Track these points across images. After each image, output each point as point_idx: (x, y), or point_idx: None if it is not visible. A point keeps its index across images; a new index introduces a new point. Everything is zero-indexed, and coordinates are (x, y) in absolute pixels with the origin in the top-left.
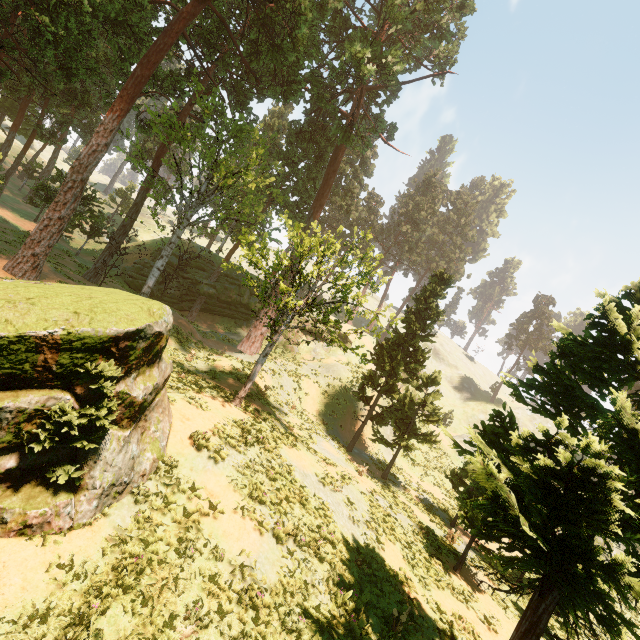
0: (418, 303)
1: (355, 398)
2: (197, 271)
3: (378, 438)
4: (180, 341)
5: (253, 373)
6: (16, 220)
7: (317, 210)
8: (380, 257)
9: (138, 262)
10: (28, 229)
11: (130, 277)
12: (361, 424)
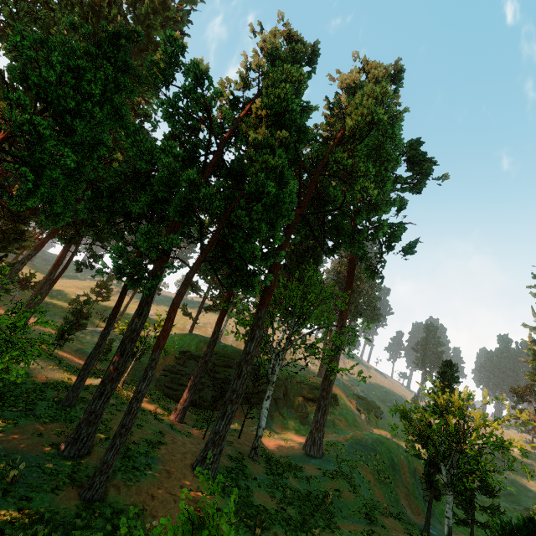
0: (443, 390)
1: (421, 482)
2: (226, 369)
3: (458, 520)
4: (294, 474)
5: (450, 529)
6: (62, 357)
7: (345, 321)
8: (531, 423)
9: (168, 369)
10: (76, 364)
11: (168, 388)
12: (429, 504)
